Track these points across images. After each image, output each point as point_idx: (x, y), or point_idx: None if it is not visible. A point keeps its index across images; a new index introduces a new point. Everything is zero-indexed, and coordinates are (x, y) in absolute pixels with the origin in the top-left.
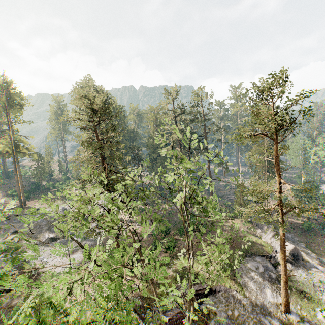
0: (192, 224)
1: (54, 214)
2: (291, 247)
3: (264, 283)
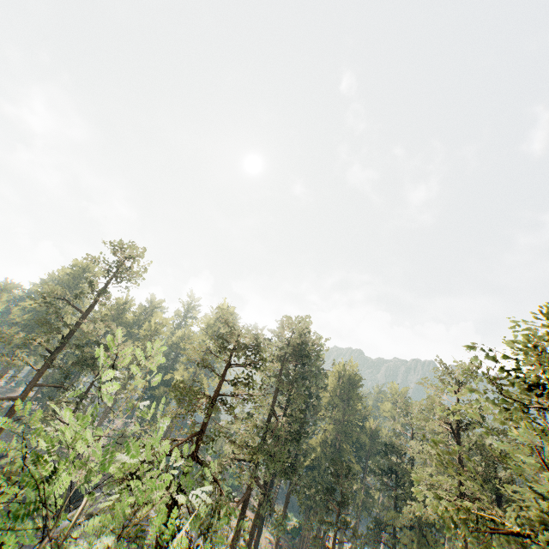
0: None
1: None
2: None
3: None
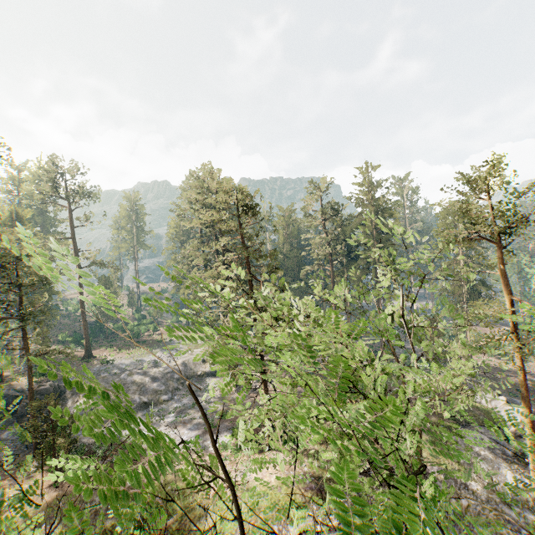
0: None
1: None
2: None
3: (498, 461)
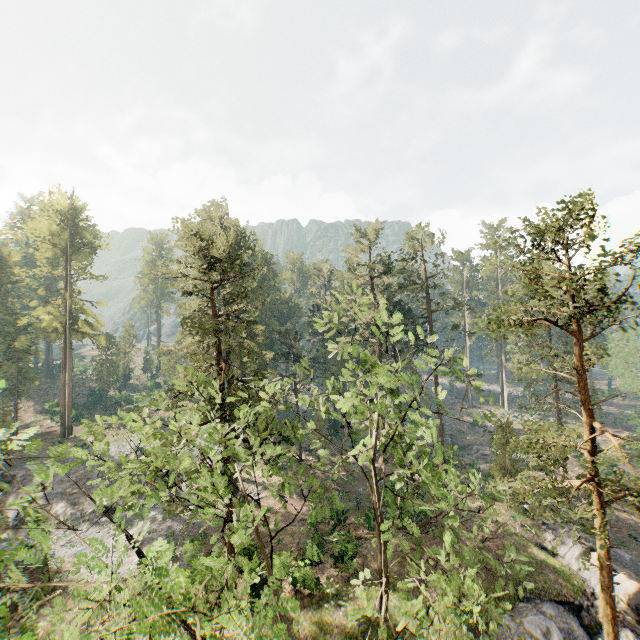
0: (395, 506)
1: (94, 461)
2: (629, 586)
3: None
